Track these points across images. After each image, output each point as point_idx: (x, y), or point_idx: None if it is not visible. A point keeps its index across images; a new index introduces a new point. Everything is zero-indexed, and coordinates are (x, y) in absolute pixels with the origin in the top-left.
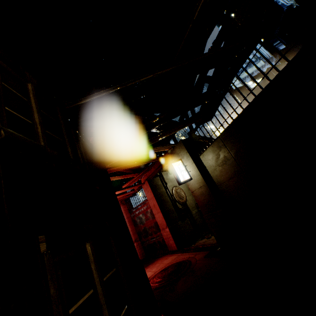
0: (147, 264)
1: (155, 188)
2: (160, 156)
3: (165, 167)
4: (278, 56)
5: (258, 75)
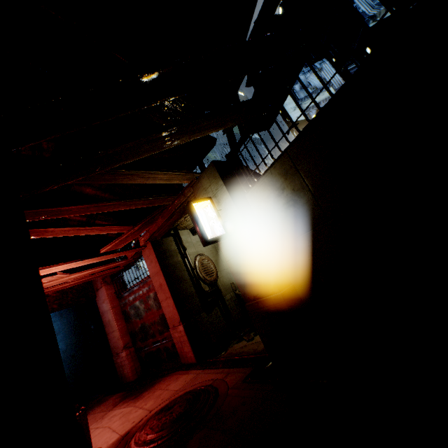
0: (141, 390)
1: (164, 256)
2: (174, 195)
3: (185, 221)
4: None
5: None
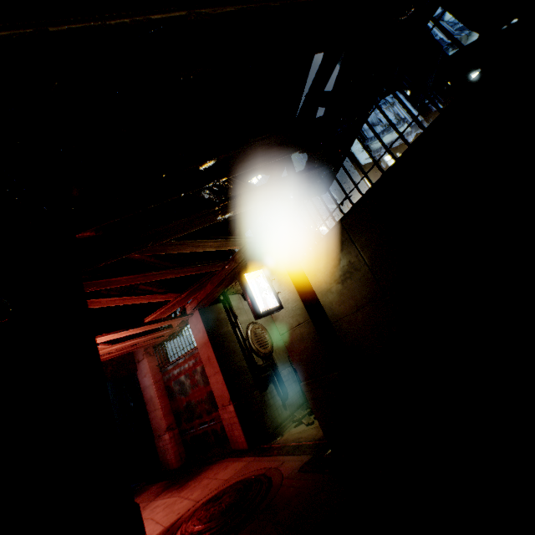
0: (186, 479)
1: (213, 326)
2: (225, 260)
3: (236, 286)
4: (432, 120)
5: (401, 146)
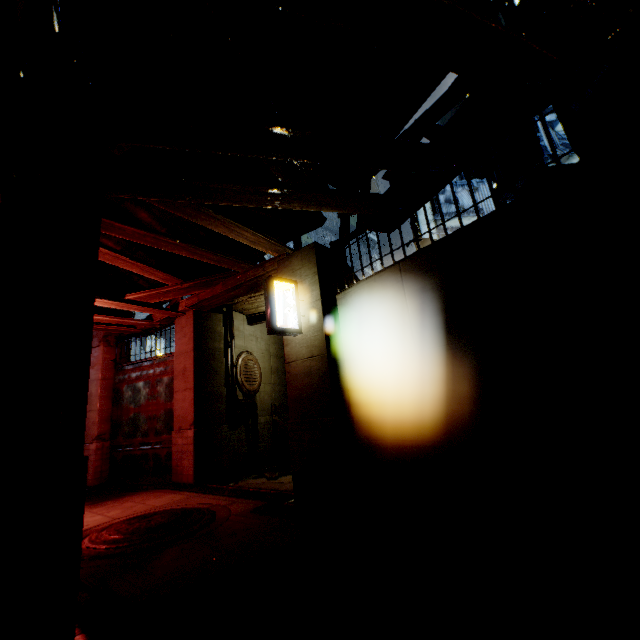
0: (102, 498)
1: (204, 335)
2: (251, 264)
3: (247, 303)
4: None
5: None
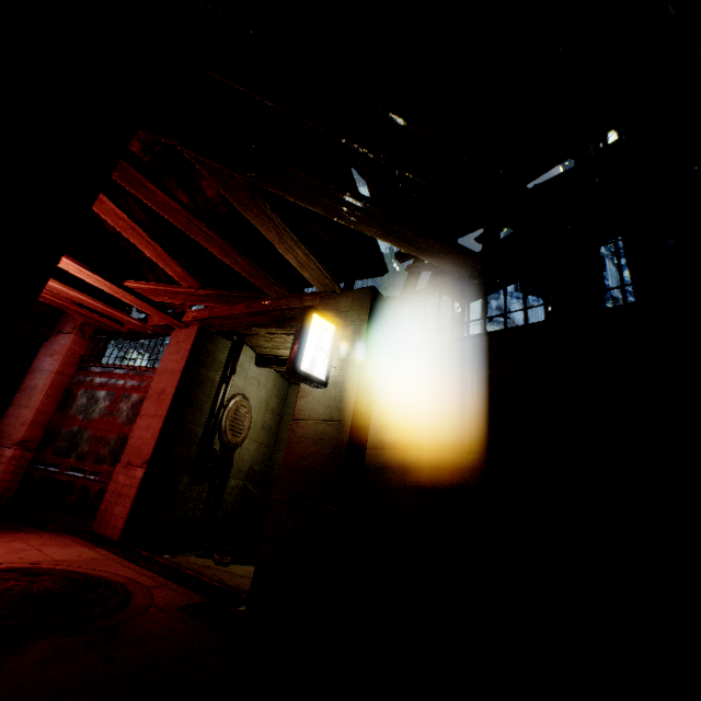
0: None
1: (201, 358)
2: (289, 291)
3: (263, 338)
4: None
5: None
